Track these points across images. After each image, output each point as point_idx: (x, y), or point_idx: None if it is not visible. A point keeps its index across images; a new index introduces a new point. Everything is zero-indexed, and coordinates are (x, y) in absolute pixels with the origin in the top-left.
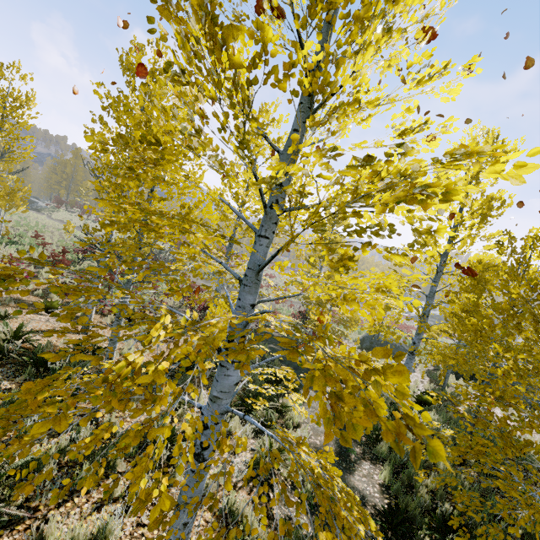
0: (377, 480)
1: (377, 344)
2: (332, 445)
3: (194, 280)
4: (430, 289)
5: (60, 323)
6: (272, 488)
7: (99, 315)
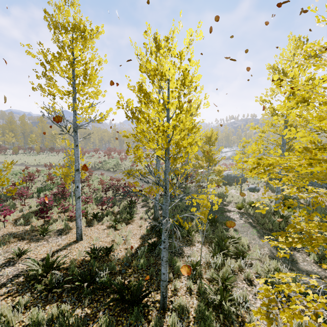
0: (310, 260)
1: (231, 180)
2: (274, 250)
3: (107, 175)
4: (282, 142)
5: (57, 240)
6: (290, 296)
7: (73, 222)
